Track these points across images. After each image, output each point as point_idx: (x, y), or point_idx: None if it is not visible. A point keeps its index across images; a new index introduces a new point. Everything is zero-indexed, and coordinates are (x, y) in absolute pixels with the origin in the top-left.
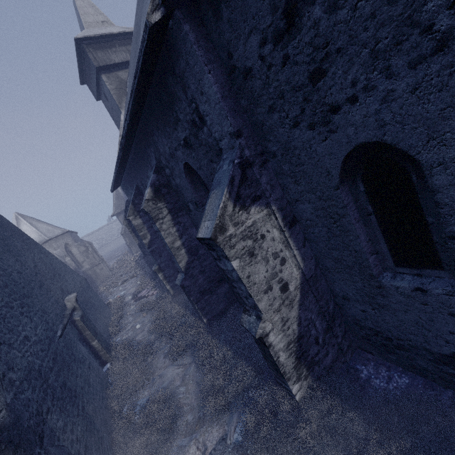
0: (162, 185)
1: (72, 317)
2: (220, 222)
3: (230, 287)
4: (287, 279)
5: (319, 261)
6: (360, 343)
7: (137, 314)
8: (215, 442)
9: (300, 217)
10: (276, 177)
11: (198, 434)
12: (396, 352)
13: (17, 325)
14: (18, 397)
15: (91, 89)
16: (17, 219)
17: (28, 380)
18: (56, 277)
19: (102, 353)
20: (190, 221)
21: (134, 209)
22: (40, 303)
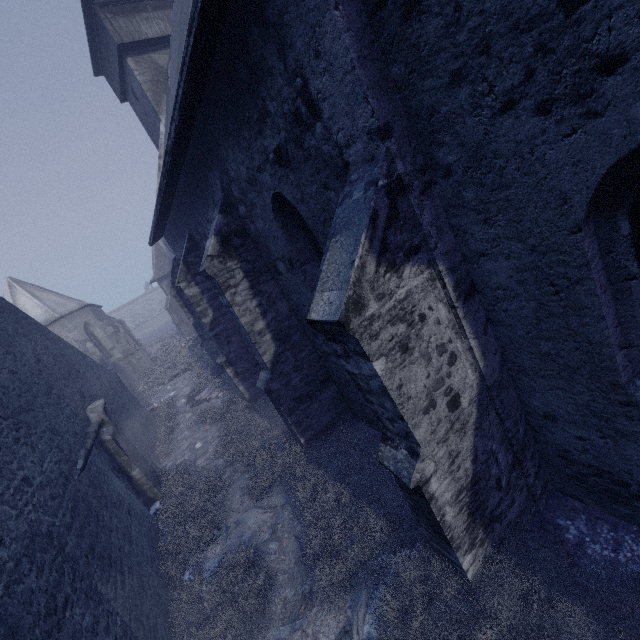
0: (233, 232)
1: (100, 436)
2: (355, 294)
3: (339, 390)
4: (458, 387)
5: (508, 358)
6: (561, 483)
7: (196, 427)
8: (332, 636)
9: (484, 283)
10: (447, 213)
11: (305, 620)
12: (632, 504)
13: (9, 462)
14: (11, 592)
15: (111, 83)
16: (11, 287)
17: (30, 556)
18: (72, 376)
19: (148, 487)
20: (277, 290)
21: (186, 271)
22: (47, 418)
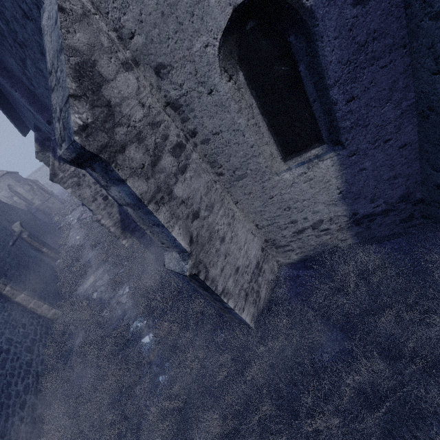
0: (45, 139)
1: (21, 236)
2: (53, 172)
3: None
4: (106, 194)
5: None
6: None
7: (79, 231)
8: (101, 272)
9: None
10: None
11: (96, 272)
12: None
13: None
14: None
15: None
16: None
17: None
18: None
19: (53, 255)
20: None
21: None
22: None
